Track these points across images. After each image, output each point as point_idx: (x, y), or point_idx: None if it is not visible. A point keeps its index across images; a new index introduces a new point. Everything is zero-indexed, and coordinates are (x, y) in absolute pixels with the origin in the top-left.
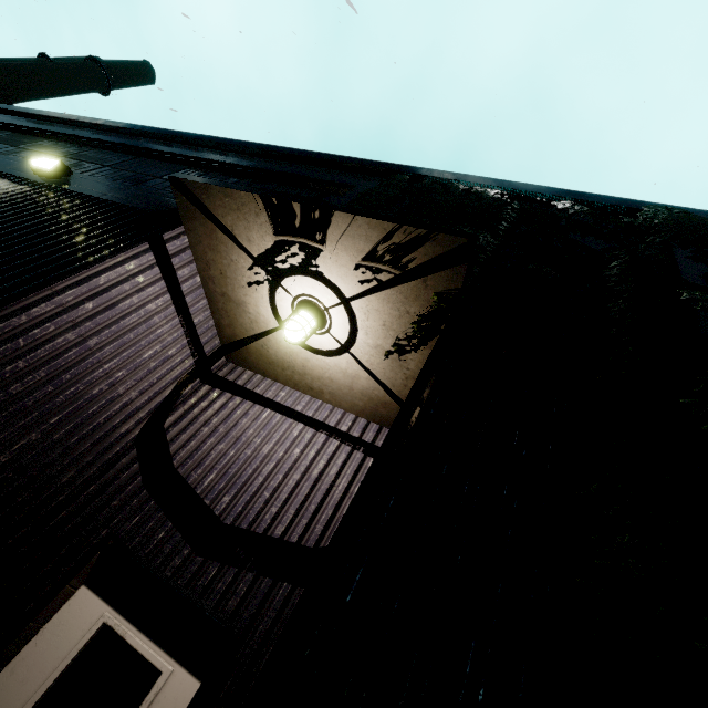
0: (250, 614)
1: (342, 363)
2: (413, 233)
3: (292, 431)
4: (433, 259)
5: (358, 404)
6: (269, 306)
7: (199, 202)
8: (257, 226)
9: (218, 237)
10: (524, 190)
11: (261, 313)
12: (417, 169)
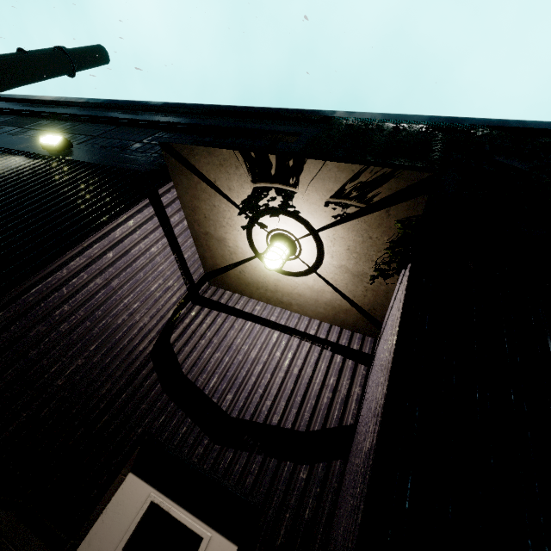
0: (265, 489)
1: (309, 281)
2: (379, 172)
3: (271, 338)
4: (396, 192)
5: (322, 312)
6: (246, 240)
7: (186, 161)
8: (236, 176)
9: (202, 188)
10: (446, 123)
11: (239, 246)
12: (351, 114)
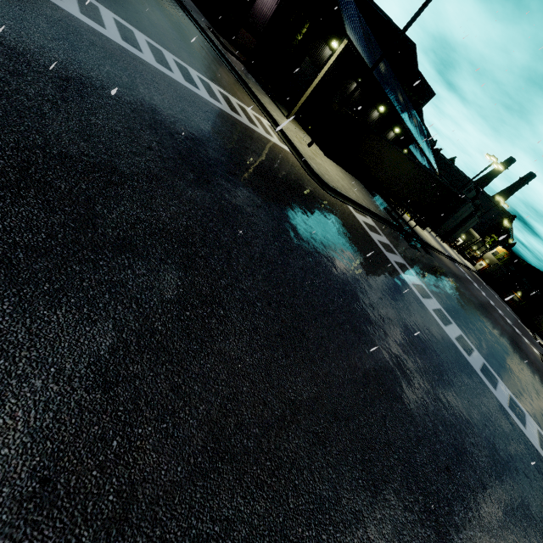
0: None
1: None
2: None
3: None
4: None
5: None
6: None
7: None
8: None
9: None
10: None
11: None
12: None
